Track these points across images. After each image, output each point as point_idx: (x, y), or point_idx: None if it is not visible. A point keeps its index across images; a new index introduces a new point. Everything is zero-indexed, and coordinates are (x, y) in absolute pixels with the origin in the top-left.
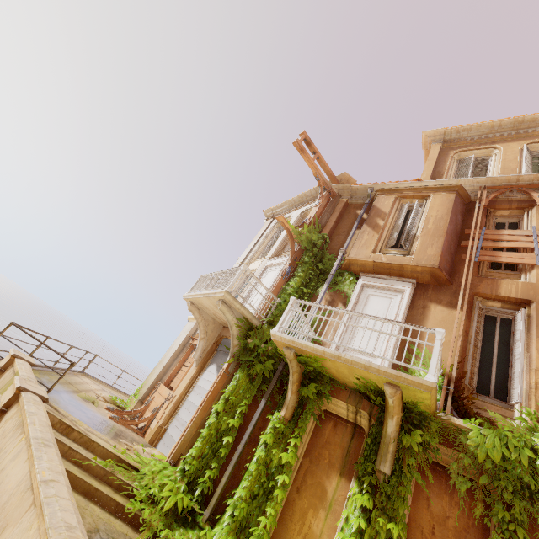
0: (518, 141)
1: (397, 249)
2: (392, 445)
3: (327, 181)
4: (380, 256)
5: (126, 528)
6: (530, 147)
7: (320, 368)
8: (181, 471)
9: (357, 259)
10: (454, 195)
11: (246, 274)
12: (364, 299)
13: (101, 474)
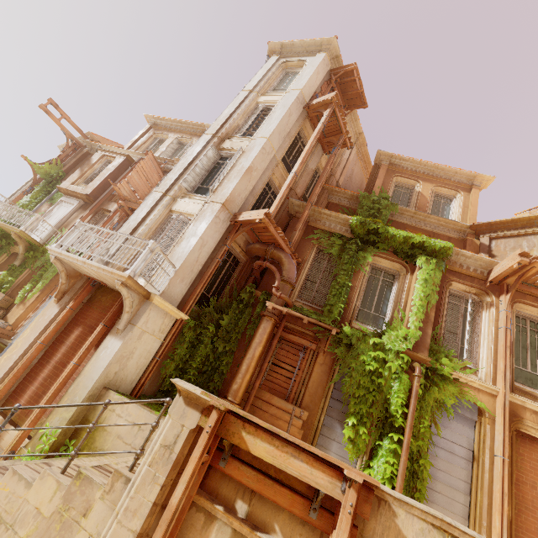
0: (179, 134)
1: (86, 185)
2: (22, 256)
3: (73, 136)
4: (72, 187)
5: None
6: (181, 139)
7: (6, 231)
8: None
9: (60, 187)
10: (123, 160)
11: None
12: (58, 208)
13: None
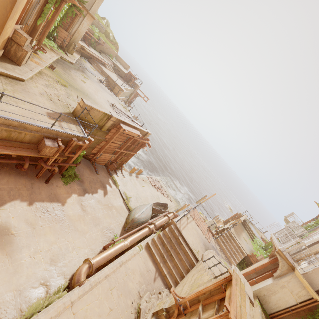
0: None
1: None
2: None
3: None
4: None
5: (251, 240)
6: None
7: None
8: (264, 245)
9: None
10: None
11: (293, 214)
12: None
13: (251, 234)
